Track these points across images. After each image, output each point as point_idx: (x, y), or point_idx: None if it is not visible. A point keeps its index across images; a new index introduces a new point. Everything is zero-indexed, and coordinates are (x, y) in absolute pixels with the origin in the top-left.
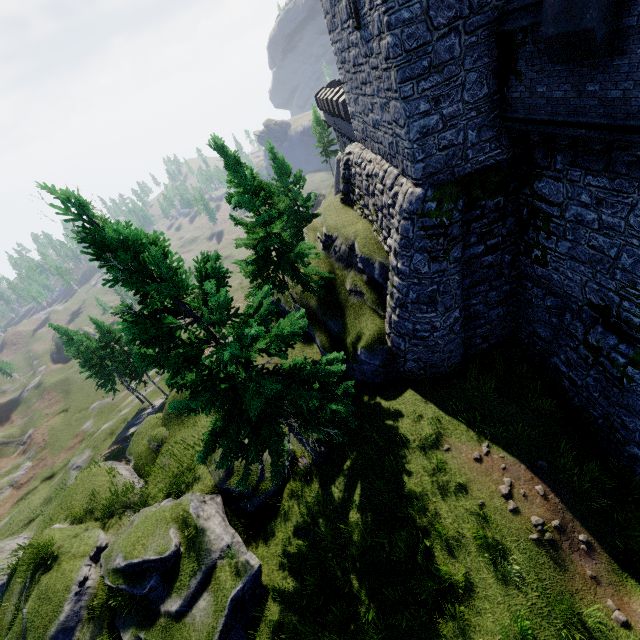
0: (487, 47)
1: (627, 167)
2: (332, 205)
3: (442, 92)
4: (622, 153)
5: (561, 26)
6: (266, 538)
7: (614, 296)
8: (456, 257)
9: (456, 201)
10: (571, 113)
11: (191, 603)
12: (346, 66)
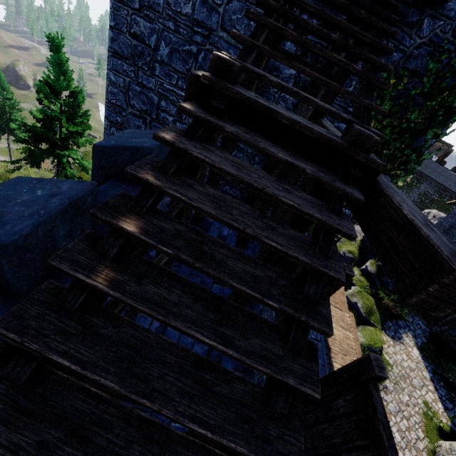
0: None
1: None
2: None
3: None
4: None
5: None
6: None
7: None
8: None
9: None
10: None
11: None
12: None
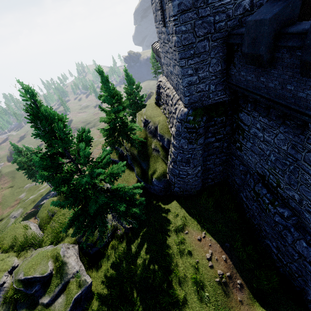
0: (222, 48)
1: (275, 117)
2: (150, 104)
3: (199, 66)
4: (274, 110)
5: (250, 50)
6: (97, 268)
7: (267, 172)
8: (201, 143)
9: (202, 117)
10: (254, 88)
11: (54, 299)
12: (161, 40)
